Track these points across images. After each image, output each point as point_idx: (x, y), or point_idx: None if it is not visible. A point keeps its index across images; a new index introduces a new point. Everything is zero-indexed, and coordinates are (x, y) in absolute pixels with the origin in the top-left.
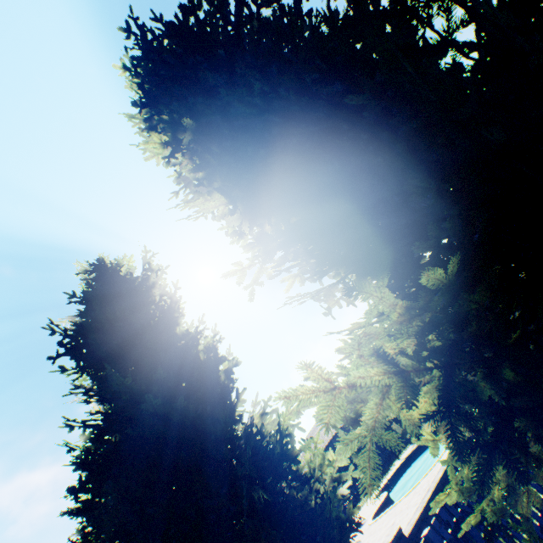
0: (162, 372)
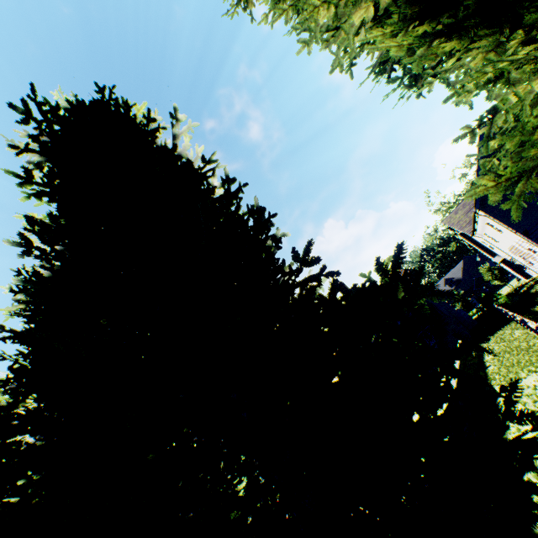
0: None
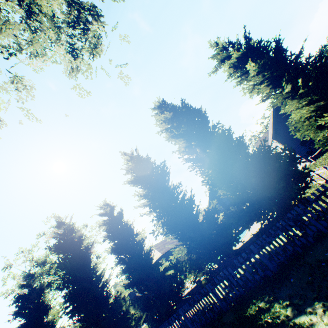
0: (231, 134)
